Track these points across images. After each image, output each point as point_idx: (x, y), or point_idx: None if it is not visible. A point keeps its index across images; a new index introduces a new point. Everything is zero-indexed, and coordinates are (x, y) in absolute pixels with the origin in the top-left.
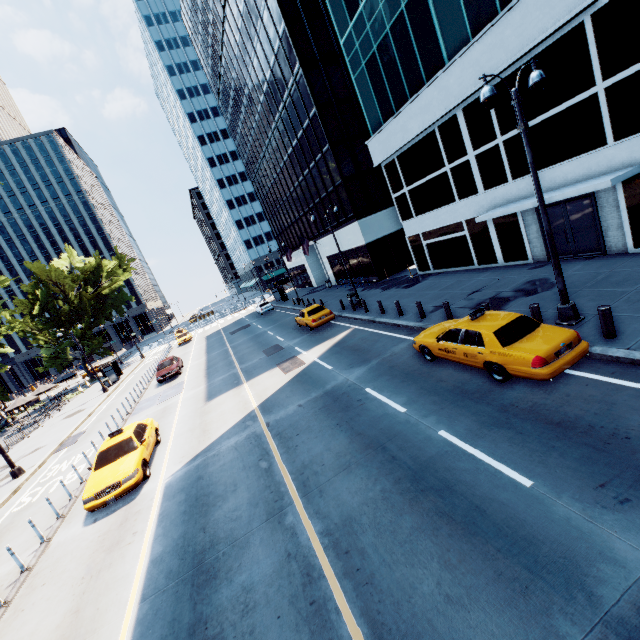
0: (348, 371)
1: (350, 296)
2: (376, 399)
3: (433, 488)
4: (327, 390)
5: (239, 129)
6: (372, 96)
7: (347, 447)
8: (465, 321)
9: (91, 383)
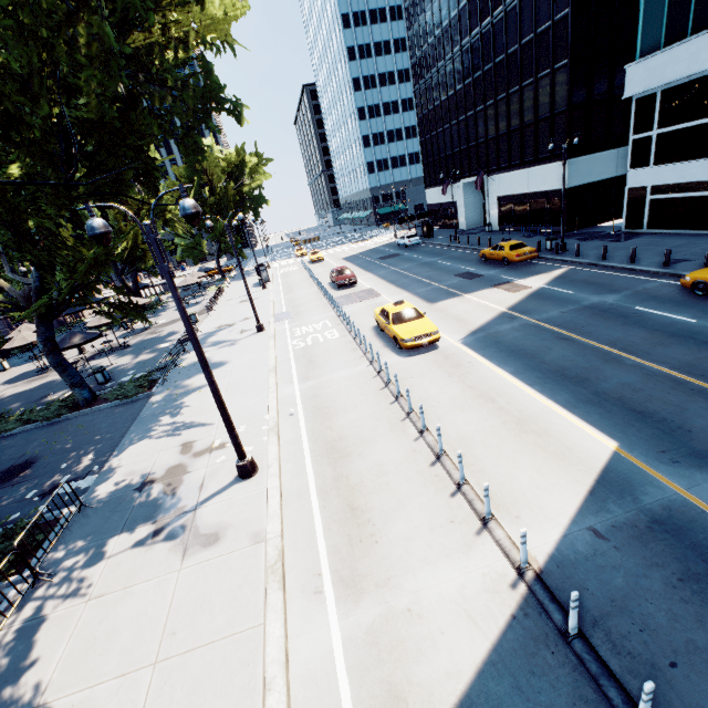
0: (599, 296)
1: (551, 239)
2: (655, 314)
3: None
4: (586, 305)
5: (424, 16)
6: (663, 7)
7: (650, 335)
8: None
9: (223, 282)
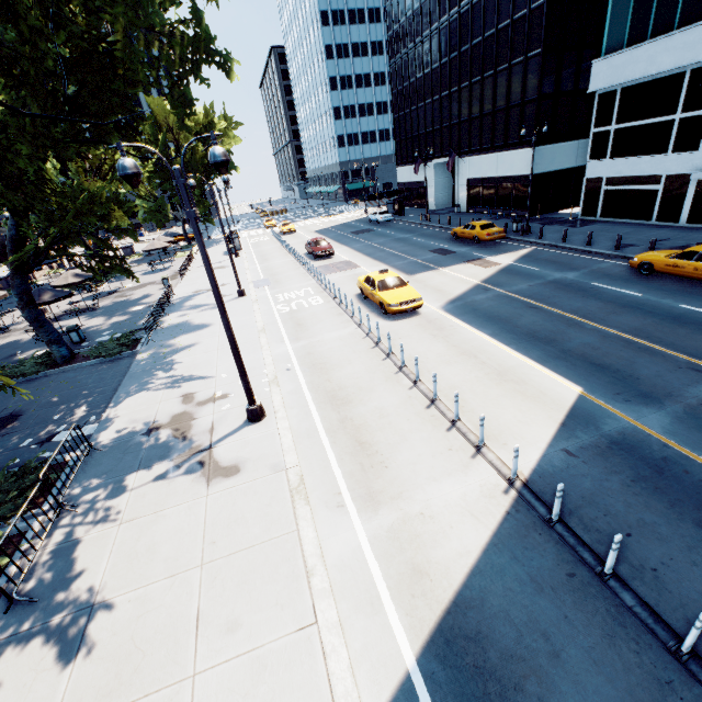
0: (561, 273)
1: (517, 222)
2: (608, 289)
3: (691, 323)
4: (550, 280)
5: None
6: (628, 9)
7: (605, 306)
8: (701, 247)
9: (189, 249)
